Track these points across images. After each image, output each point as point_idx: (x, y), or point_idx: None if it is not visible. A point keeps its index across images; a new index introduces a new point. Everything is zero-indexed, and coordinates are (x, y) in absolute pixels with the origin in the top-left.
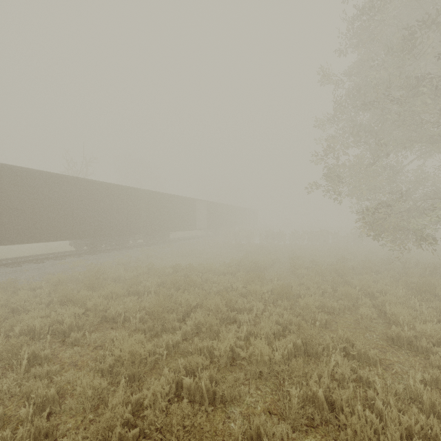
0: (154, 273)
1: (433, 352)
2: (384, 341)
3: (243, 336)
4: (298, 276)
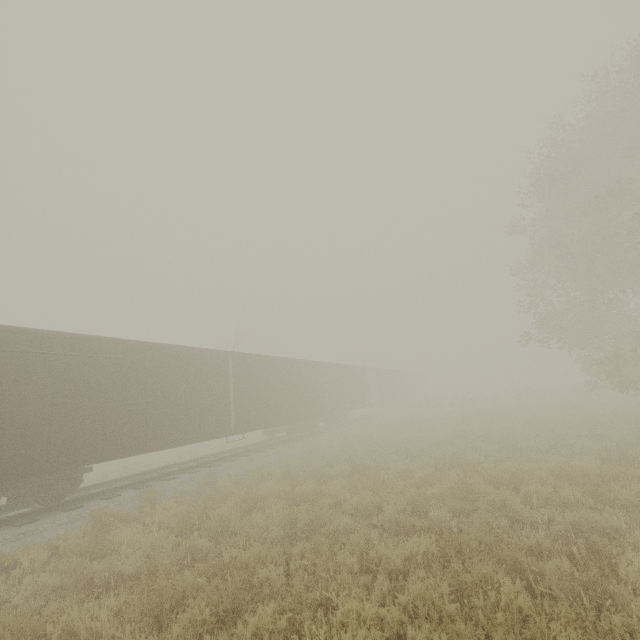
0: (393, 448)
1: None
2: None
3: None
4: None
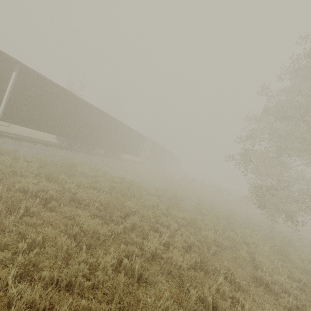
0: (108, 178)
1: (281, 296)
2: (250, 277)
3: (162, 243)
4: (200, 214)
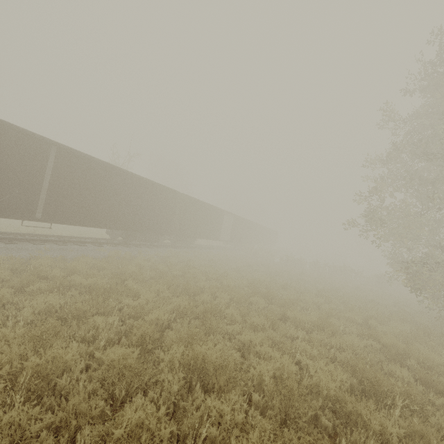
0: (189, 278)
1: None
2: None
3: (294, 363)
4: None
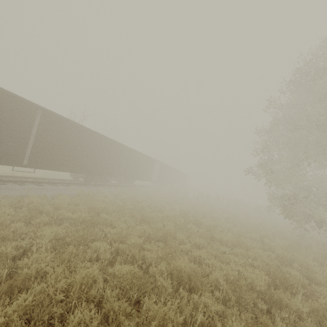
0: (139, 210)
1: None
2: None
3: None
4: None
